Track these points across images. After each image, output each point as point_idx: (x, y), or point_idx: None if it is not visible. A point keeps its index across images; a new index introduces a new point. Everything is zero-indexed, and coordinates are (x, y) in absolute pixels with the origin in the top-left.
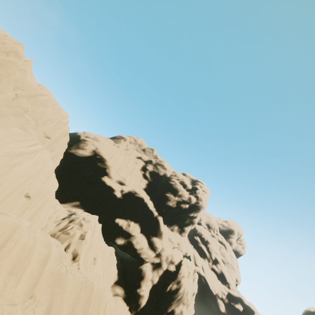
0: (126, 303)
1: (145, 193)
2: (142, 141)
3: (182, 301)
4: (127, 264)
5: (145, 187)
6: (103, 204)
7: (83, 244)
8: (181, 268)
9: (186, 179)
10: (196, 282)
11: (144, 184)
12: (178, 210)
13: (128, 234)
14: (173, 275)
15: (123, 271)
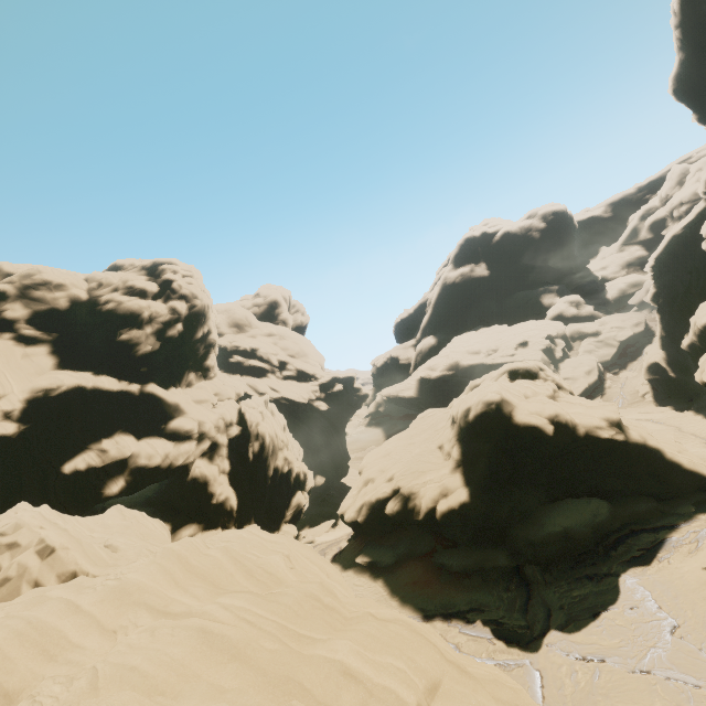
0: (213, 529)
1: (71, 373)
2: None
3: (278, 448)
4: (164, 496)
5: (55, 361)
6: None
7: (66, 555)
8: (247, 419)
9: (133, 276)
10: (278, 413)
11: (46, 356)
12: (171, 346)
13: (119, 463)
14: (245, 436)
15: (167, 510)
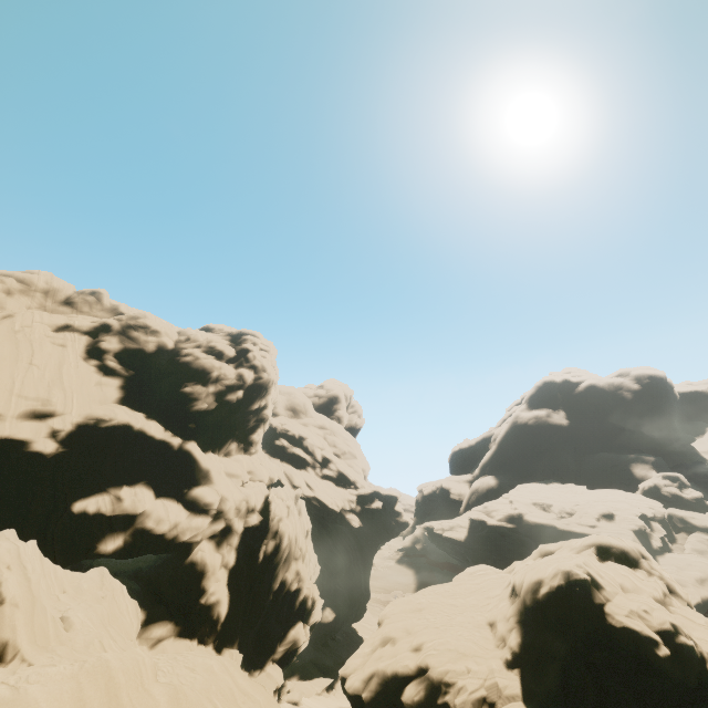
0: (188, 638)
1: (128, 410)
2: (50, 279)
3: (293, 557)
4: (155, 573)
5: (120, 395)
6: (6, 492)
7: (10, 614)
8: (271, 509)
9: (218, 338)
10: (305, 514)
11: (115, 389)
12: (226, 410)
13: (127, 518)
14: (263, 530)
15: (151, 593)
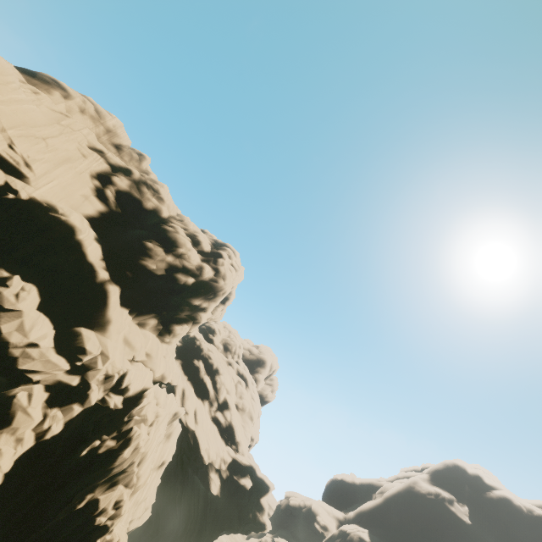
0: None
1: (86, 223)
2: (119, 126)
3: (124, 480)
4: None
5: (93, 215)
6: None
7: None
8: (138, 404)
9: (204, 235)
10: (174, 441)
11: (95, 209)
12: (169, 285)
13: None
14: (113, 421)
15: None
